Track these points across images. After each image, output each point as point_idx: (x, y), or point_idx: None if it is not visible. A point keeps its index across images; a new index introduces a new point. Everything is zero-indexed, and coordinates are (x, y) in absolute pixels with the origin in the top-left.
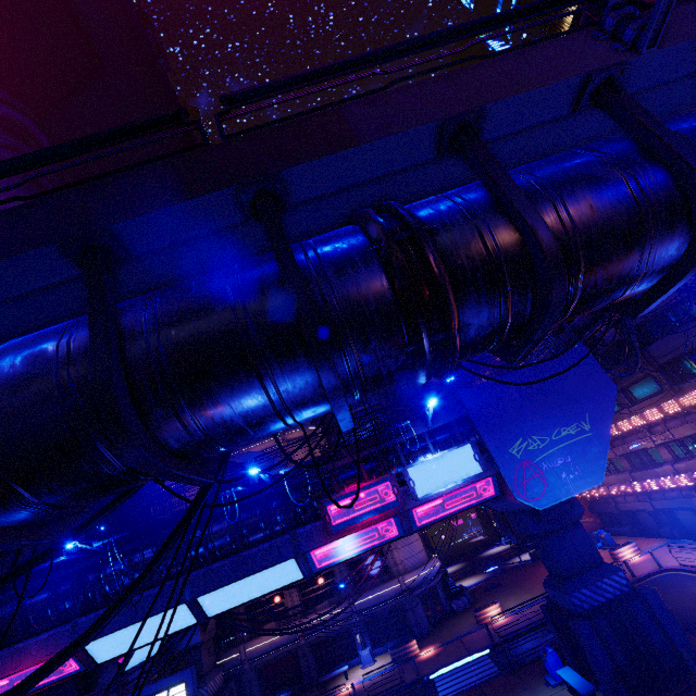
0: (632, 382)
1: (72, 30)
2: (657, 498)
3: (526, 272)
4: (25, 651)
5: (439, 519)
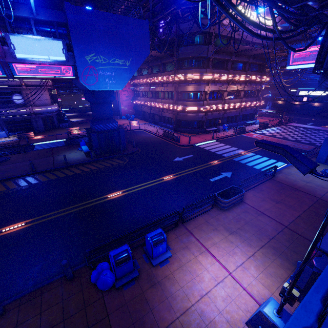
0: (168, 62)
1: None
2: (153, 109)
3: None
4: None
5: (34, 76)
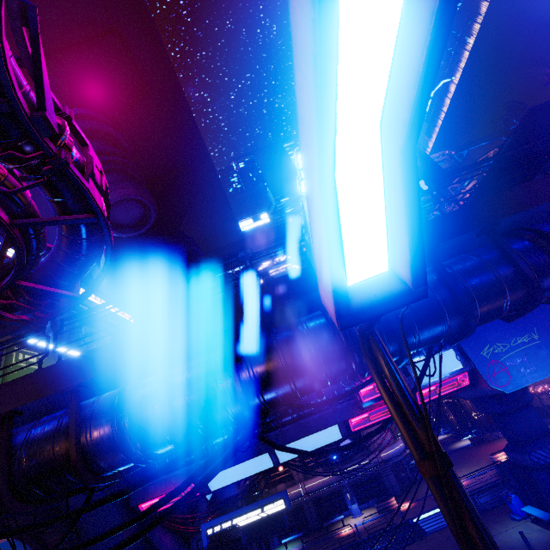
0: None
1: (131, 68)
2: None
3: None
4: (168, 481)
5: (432, 400)
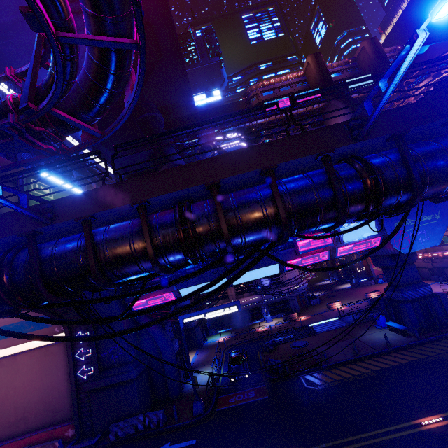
0: None
1: None
2: (436, 261)
3: None
4: None
5: (348, 254)
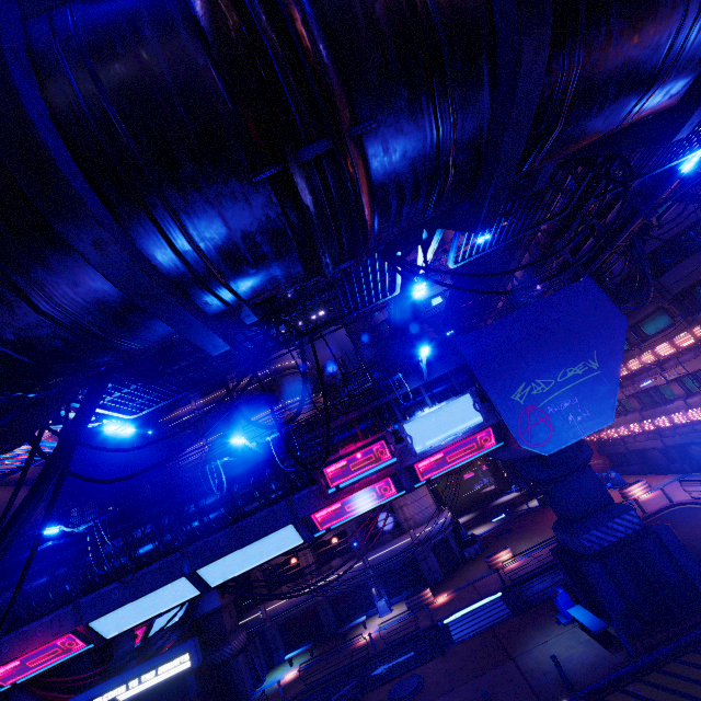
0: (642, 317)
1: None
2: (668, 435)
3: (474, 2)
4: (31, 634)
5: (441, 473)
